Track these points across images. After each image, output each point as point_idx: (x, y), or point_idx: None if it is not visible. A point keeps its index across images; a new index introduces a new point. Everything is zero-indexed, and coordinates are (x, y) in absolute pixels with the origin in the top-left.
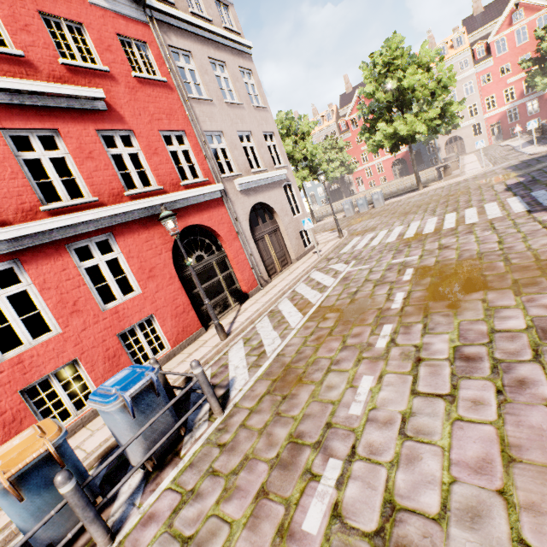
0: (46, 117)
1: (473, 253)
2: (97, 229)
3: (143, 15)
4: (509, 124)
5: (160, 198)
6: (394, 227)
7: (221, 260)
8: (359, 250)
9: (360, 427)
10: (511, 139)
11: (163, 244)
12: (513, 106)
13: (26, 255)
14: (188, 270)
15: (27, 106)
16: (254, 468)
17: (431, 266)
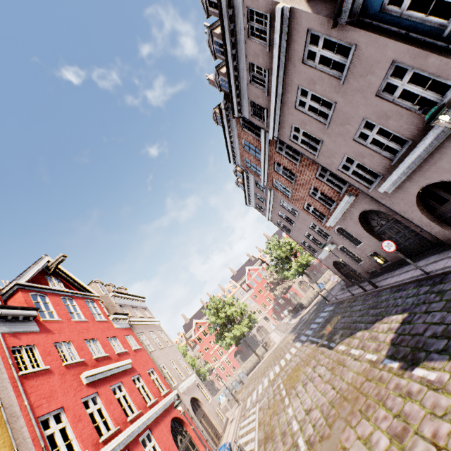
0: (118, 377)
1: (295, 365)
2: (145, 427)
3: (128, 325)
4: (278, 311)
5: (160, 403)
6: (263, 380)
7: (190, 440)
8: (255, 399)
9: (294, 413)
10: (284, 318)
11: (168, 432)
12: (274, 304)
13: (130, 446)
14: (180, 449)
15: (113, 374)
16: (278, 446)
17: (286, 378)
